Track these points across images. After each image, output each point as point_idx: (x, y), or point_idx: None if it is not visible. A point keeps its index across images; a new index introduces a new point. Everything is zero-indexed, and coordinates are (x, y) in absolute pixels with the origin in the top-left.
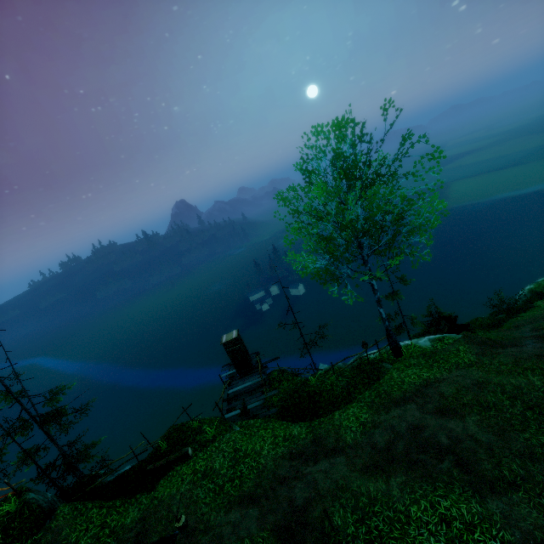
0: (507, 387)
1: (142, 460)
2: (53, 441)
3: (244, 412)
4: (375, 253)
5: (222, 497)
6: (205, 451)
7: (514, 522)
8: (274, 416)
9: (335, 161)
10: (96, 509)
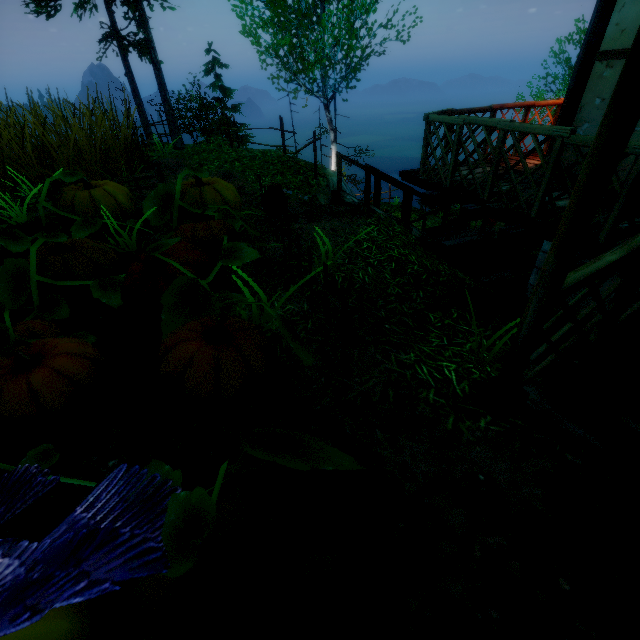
0: None
1: None
2: None
3: None
4: None
5: None
6: None
7: None
8: None
9: None
10: None
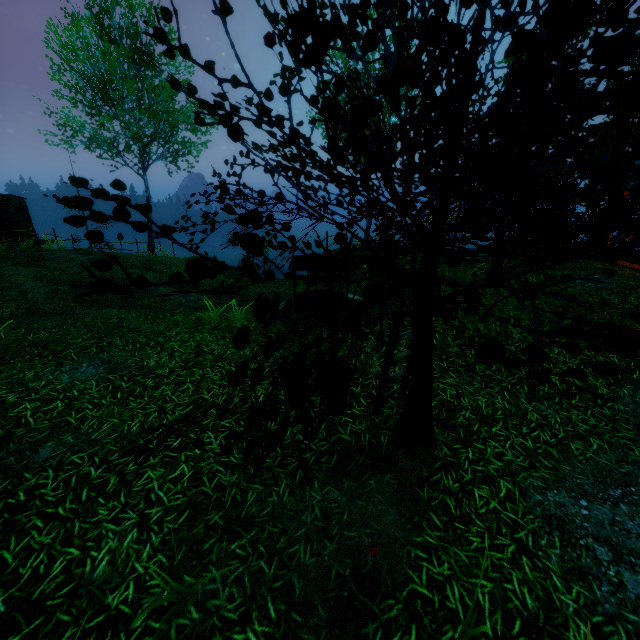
0: (158, 259)
1: None
2: None
3: None
4: (170, 161)
5: None
6: None
7: (5, 271)
8: None
9: (91, 10)
10: None
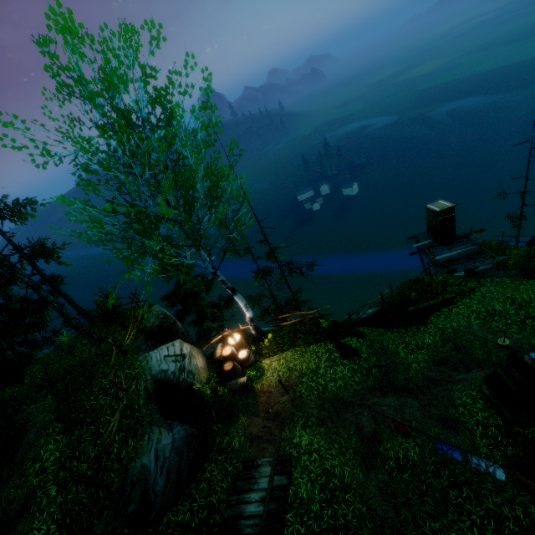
0: None
1: (390, 304)
2: (289, 288)
3: (473, 274)
4: None
5: (530, 329)
6: (469, 298)
7: None
8: (517, 276)
9: None
10: (389, 332)
